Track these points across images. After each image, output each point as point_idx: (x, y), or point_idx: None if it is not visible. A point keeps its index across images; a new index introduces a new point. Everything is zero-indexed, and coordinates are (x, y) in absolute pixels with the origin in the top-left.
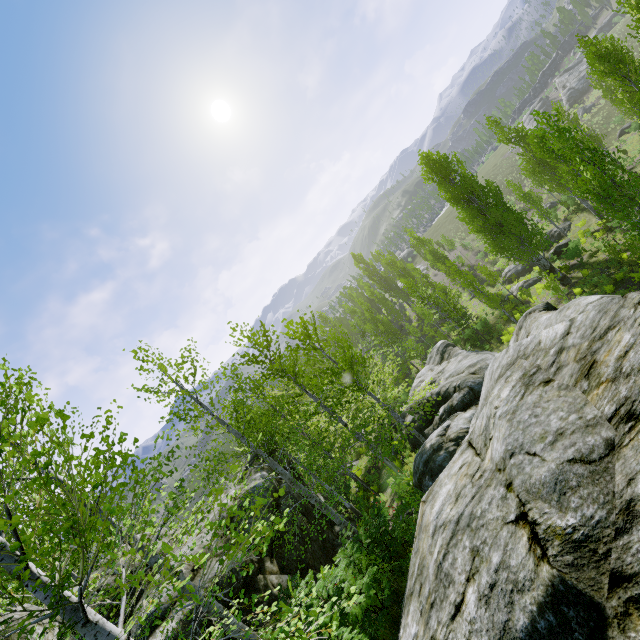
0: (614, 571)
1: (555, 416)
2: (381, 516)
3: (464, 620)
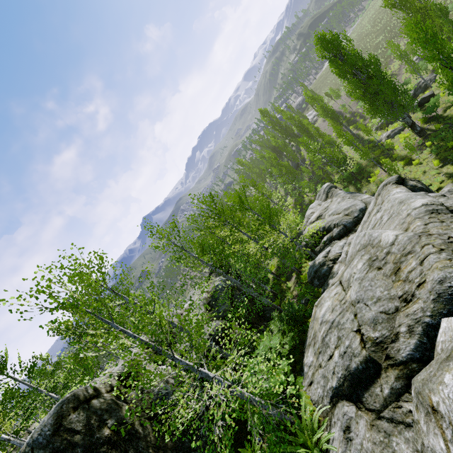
0: (387, 354)
1: (379, 289)
2: (293, 307)
3: (333, 361)
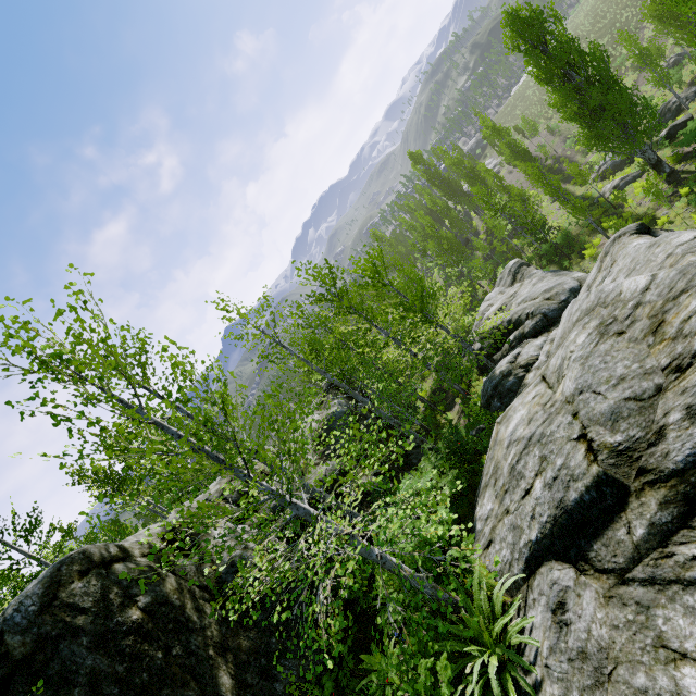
0: (641, 468)
1: (621, 364)
2: (457, 433)
3: (532, 498)
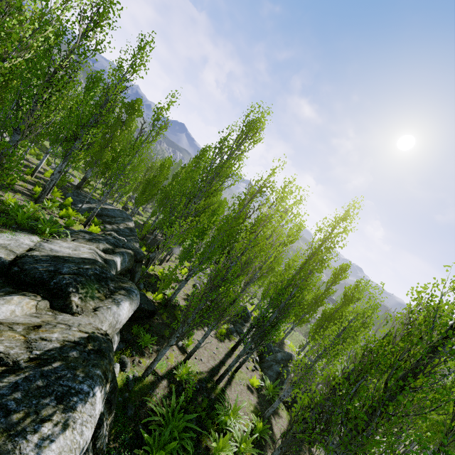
0: None
1: None
2: None
3: None
